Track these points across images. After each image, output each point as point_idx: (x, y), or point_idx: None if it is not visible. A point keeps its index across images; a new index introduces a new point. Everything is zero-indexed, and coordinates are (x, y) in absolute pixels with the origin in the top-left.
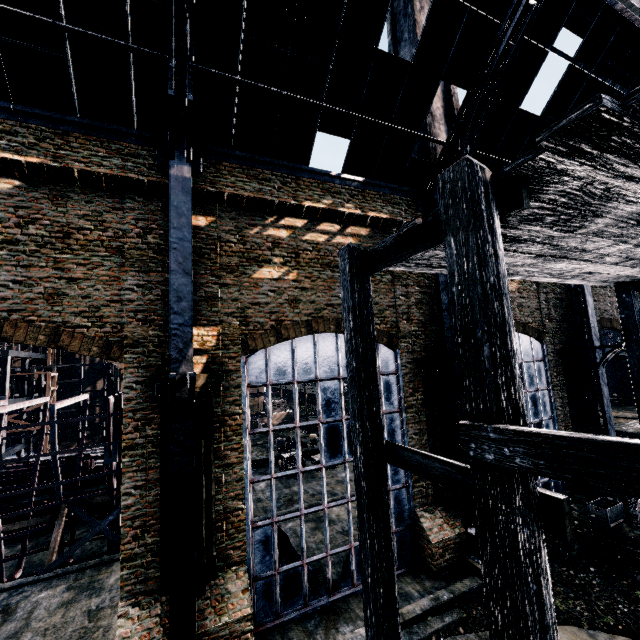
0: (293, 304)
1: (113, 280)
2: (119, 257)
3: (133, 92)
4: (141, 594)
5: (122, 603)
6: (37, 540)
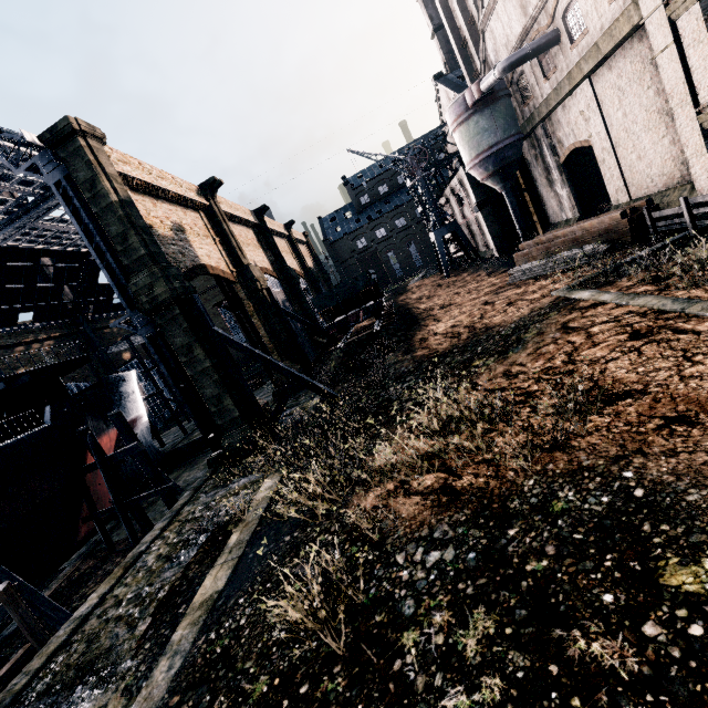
0: None
1: None
2: None
3: None
4: None
5: None
6: None
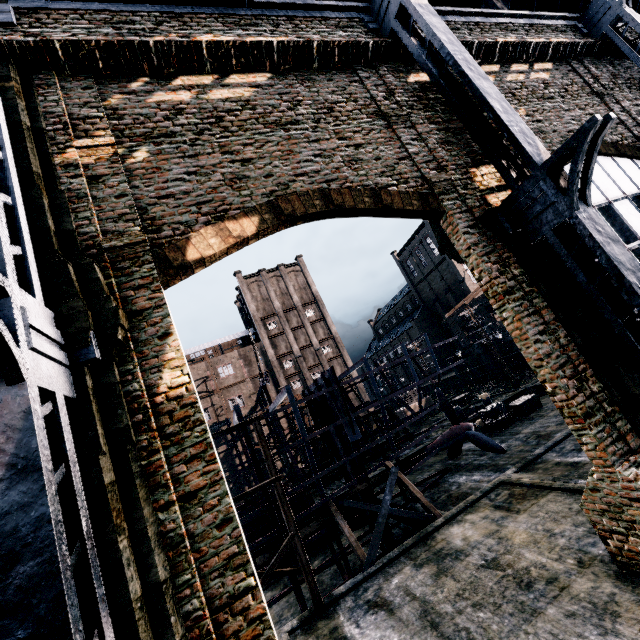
0: (540, 136)
1: (388, 141)
2: (380, 121)
3: None
4: (627, 455)
5: (618, 468)
6: (281, 583)
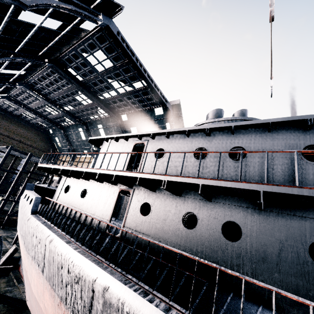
0: None
1: None
2: None
3: None
4: None
5: None
6: None
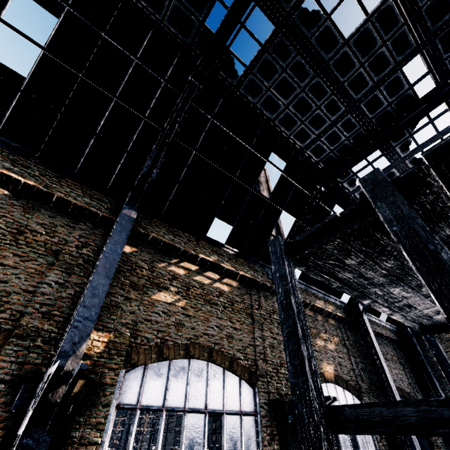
0: (178, 327)
1: (37, 273)
2: (53, 257)
3: (117, 170)
4: None
5: None
6: None
